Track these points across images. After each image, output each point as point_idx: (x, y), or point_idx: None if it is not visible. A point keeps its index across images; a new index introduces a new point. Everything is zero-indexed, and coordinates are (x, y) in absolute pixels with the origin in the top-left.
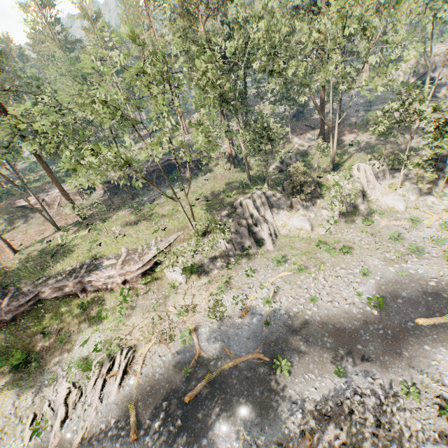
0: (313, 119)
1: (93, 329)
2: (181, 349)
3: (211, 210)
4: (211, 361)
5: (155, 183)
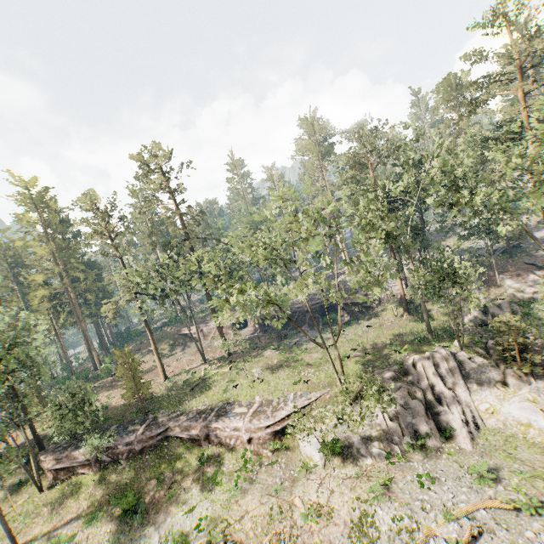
0: (539, 255)
1: (203, 494)
2: None
3: (369, 366)
4: None
5: (308, 325)
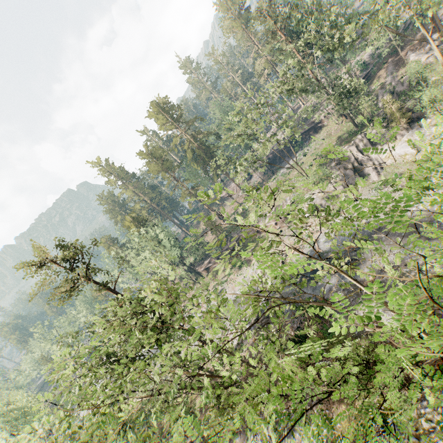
0: (442, 12)
1: None
2: (309, 251)
3: (324, 164)
4: (324, 254)
5: (287, 157)
